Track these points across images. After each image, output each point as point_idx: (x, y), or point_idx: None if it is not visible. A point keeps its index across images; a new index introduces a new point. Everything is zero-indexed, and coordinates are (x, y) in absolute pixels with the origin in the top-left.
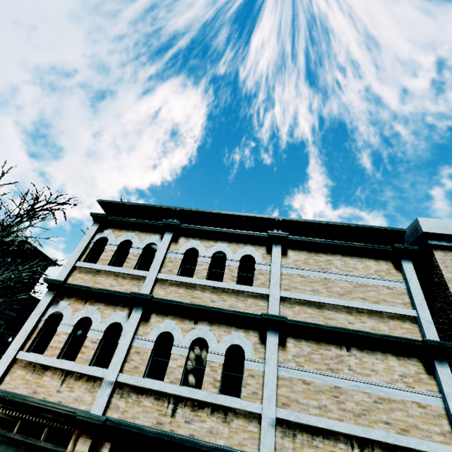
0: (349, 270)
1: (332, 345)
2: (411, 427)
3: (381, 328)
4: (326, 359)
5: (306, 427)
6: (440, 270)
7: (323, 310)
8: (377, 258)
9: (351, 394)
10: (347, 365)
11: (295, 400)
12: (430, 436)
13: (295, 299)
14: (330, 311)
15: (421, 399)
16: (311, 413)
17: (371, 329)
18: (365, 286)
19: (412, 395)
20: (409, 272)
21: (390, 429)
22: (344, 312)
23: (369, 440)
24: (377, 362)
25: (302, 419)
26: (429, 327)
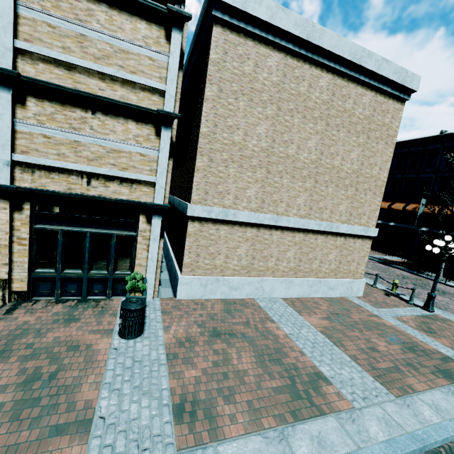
0: (113, 29)
1: (79, 108)
2: (130, 167)
3: (131, 98)
4: (70, 119)
5: (44, 167)
6: (210, 50)
7: (73, 73)
8: (151, 20)
9: (89, 147)
10: (89, 126)
11: (35, 149)
12: (142, 171)
13: (39, 55)
14: (82, 75)
15: (144, 151)
16: (50, 158)
17: (120, 98)
18: (127, 53)
19: (138, 148)
20: (176, 44)
21: (115, 168)
22: (97, 78)
23: (97, 174)
24: (118, 125)
25: (39, 162)
26: (170, 101)
